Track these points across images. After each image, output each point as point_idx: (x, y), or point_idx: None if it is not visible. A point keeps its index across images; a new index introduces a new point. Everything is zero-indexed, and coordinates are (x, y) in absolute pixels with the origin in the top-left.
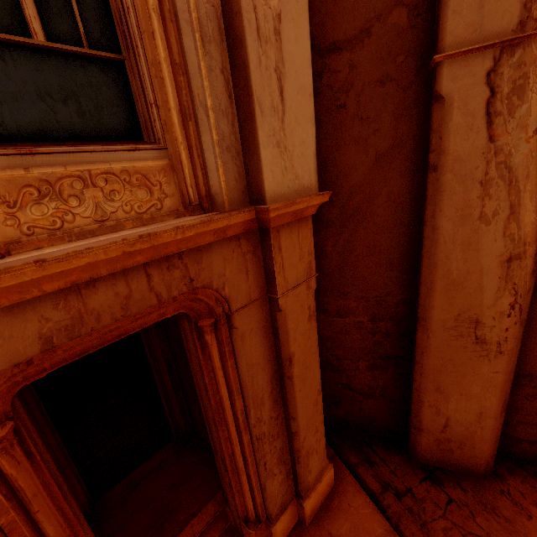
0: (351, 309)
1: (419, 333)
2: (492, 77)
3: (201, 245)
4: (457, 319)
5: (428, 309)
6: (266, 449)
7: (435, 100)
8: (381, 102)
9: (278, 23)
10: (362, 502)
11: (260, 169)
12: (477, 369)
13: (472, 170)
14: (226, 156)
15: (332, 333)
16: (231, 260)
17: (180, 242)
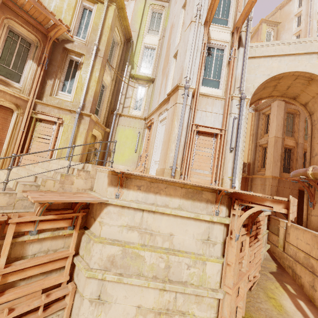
0: None
1: None
2: None
3: None
4: None
5: None
6: None
7: None
8: None
9: None
10: None
11: None
12: None
13: None
14: None
15: None
16: None
17: None
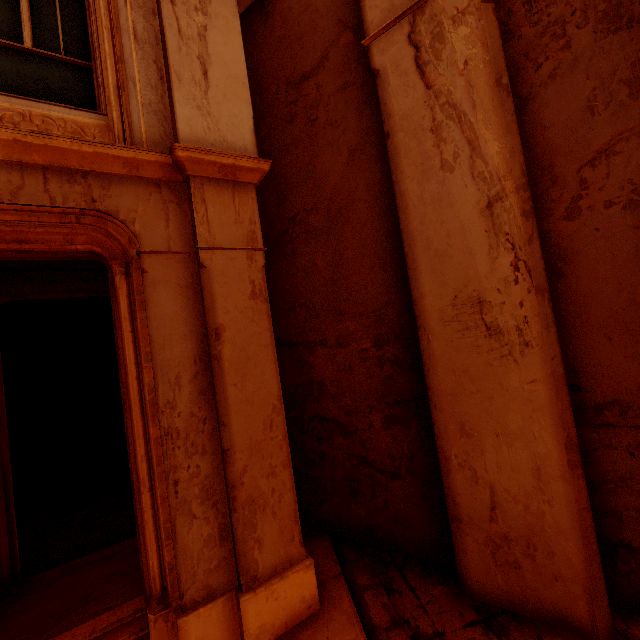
0: (352, 333)
1: (420, 341)
2: (412, 38)
3: (112, 176)
4: (455, 304)
5: (418, 298)
6: (180, 459)
7: (376, 77)
8: (345, 105)
9: (203, 31)
10: (351, 638)
11: (175, 121)
12: (504, 381)
13: (420, 122)
14: (152, 117)
15: (336, 373)
16: (147, 201)
17: (82, 159)
